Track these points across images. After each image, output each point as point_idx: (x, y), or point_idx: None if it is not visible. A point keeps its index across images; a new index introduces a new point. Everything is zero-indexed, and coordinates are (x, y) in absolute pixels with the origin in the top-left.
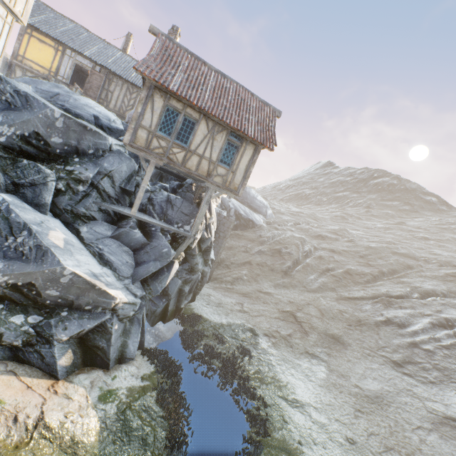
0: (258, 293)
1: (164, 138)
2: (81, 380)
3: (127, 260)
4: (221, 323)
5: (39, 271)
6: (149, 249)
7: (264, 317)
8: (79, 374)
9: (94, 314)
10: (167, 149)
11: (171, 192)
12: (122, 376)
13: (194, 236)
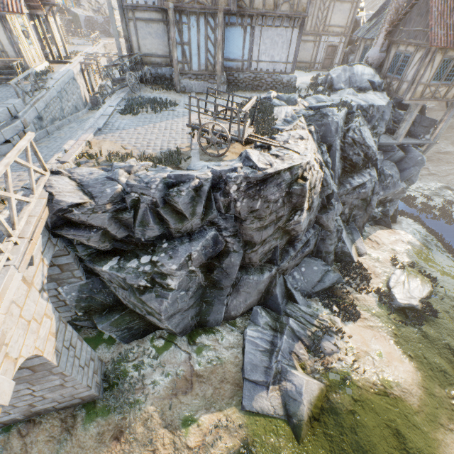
0: (437, 155)
1: (435, 85)
2: (398, 228)
3: (395, 170)
4: (419, 187)
5: (392, 191)
6: (407, 160)
7: (453, 175)
8: (392, 226)
9: (395, 202)
10: (435, 92)
11: (397, 107)
12: (406, 225)
13: (436, 143)
